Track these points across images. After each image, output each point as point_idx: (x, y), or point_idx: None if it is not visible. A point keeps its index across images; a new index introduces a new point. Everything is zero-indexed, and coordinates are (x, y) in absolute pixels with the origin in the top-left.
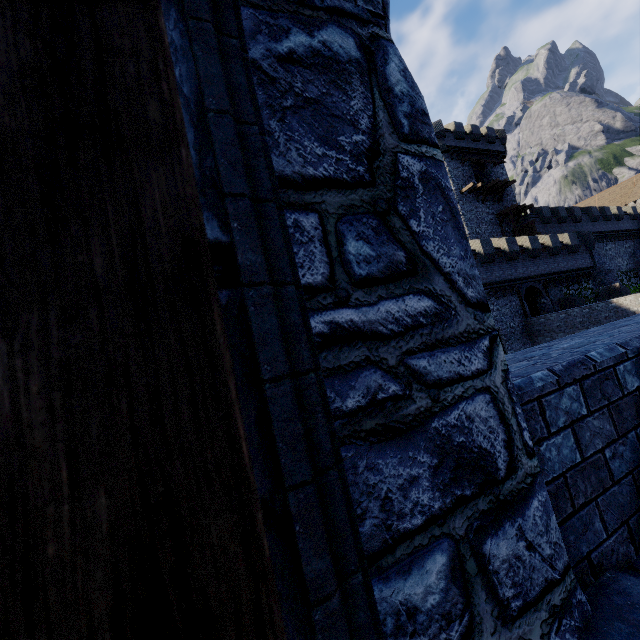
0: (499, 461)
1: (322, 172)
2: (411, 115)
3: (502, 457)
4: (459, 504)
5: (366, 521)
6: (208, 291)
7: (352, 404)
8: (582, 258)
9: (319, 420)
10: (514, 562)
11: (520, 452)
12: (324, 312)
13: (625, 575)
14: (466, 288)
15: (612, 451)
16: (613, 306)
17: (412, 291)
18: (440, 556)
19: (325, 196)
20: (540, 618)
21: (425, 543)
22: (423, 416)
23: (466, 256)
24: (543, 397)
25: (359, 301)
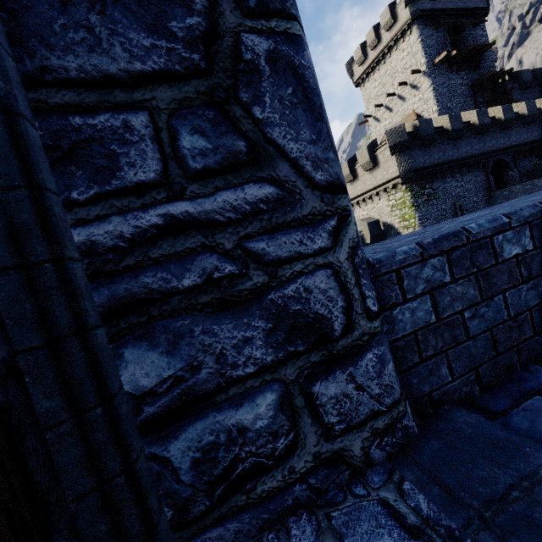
0: (335, 324)
1: (151, 66)
2: None
3: (339, 321)
4: (291, 357)
5: (202, 370)
6: None
7: (188, 283)
8: None
9: (55, 301)
10: (342, 398)
11: (359, 316)
12: (158, 206)
13: (459, 408)
14: (315, 172)
15: (472, 312)
16: None
17: (252, 180)
18: (270, 394)
19: (155, 92)
20: (362, 436)
21: (256, 385)
22: (259, 290)
23: (319, 139)
24: (403, 268)
25: (195, 193)
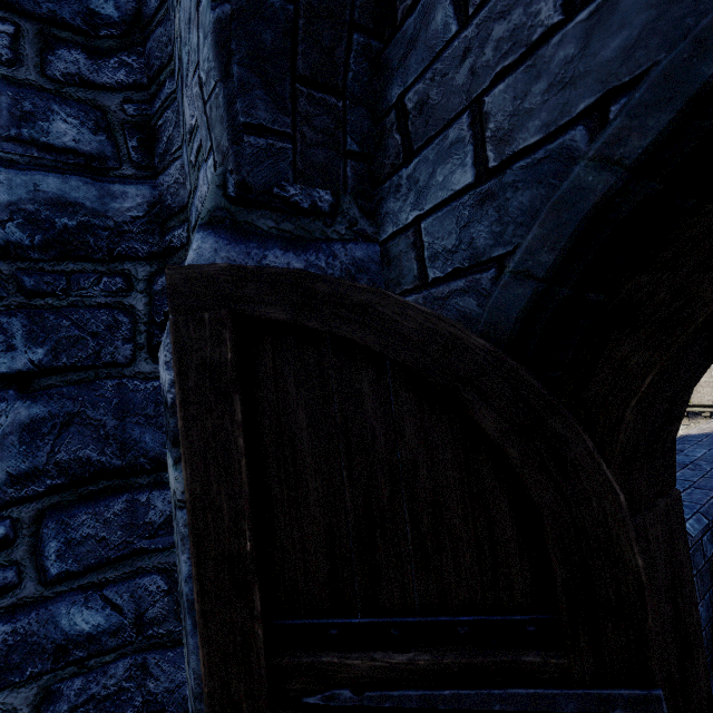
0: None
1: None
2: None
3: None
4: None
5: None
6: None
7: None
8: None
9: None
10: None
11: None
12: None
13: None
14: None
15: None
16: None
17: None
18: None
19: None
20: None
21: None
22: None
23: None
24: None
25: None
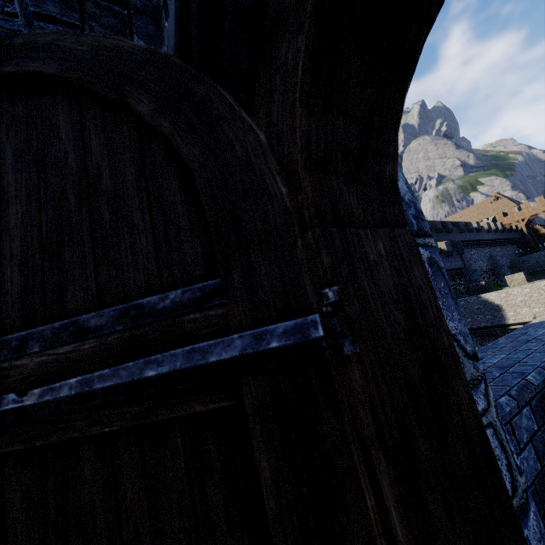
0: (506, 483)
1: None
2: (416, 216)
3: (507, 479)
4: None
5: None
6: (496, 460)
7: None
8: (455, 261)
9: None
10: None
11: (516, 473)
12: None
13: None
14: (466, 344)
15: None
16: (482, 300)
17: None
18: None
19: None
20: None
21: None
22: None
23: (460, 318)
24: (512, 419)
25: None
